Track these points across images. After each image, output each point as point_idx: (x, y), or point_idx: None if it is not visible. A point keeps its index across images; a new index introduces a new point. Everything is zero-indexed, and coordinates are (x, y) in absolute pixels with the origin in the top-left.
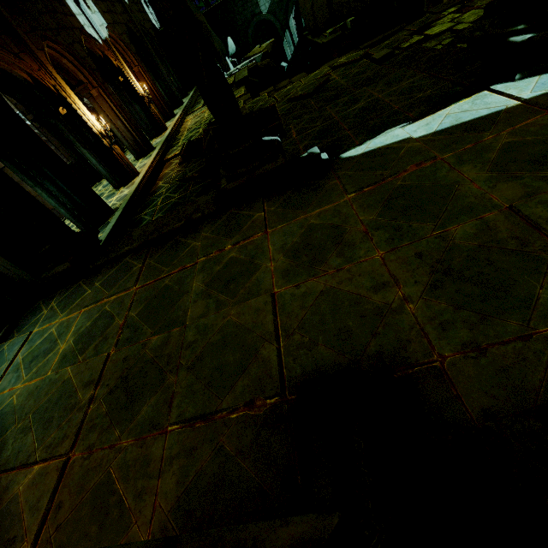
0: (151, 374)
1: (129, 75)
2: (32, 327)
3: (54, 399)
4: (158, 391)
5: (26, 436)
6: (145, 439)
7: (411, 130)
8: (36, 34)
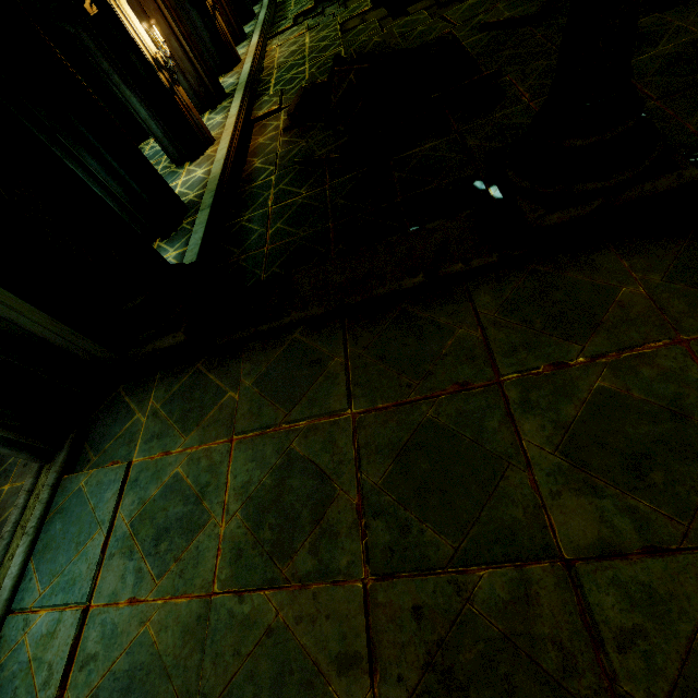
0: (527, 690)
1: None
2: (123, 447)
3: (265, 678)
4: None
5: None
6: None
7: None
8: None
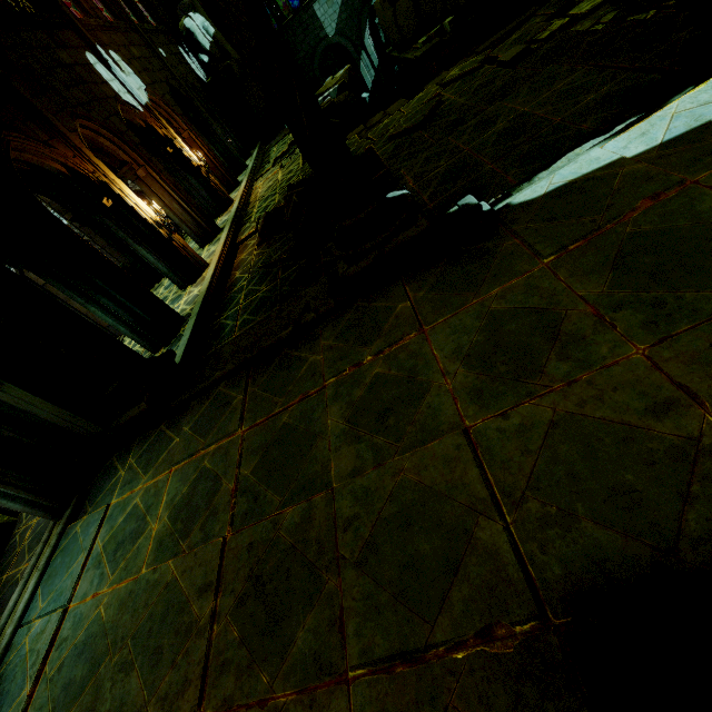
0: (296, 573)
1: (179, 144)
2: (108, 496)
3: (158, 614)
4: (316, 604)
5: (128, 677)
6: (313, 693)
7: (617, 147)
8: (65, 114)
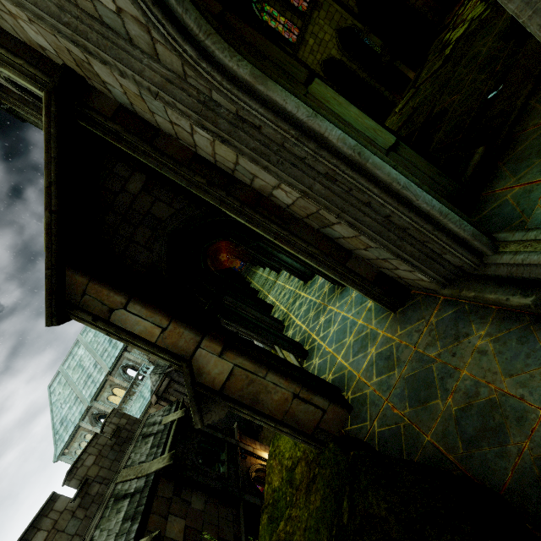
0: None
1: None
2: (531, 195)
3: None
4: None
5: None
6: None
7: None
8: None
